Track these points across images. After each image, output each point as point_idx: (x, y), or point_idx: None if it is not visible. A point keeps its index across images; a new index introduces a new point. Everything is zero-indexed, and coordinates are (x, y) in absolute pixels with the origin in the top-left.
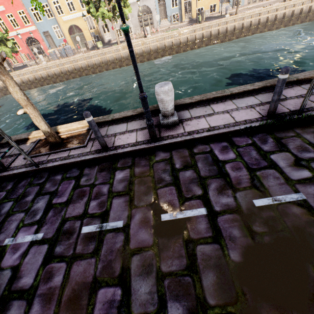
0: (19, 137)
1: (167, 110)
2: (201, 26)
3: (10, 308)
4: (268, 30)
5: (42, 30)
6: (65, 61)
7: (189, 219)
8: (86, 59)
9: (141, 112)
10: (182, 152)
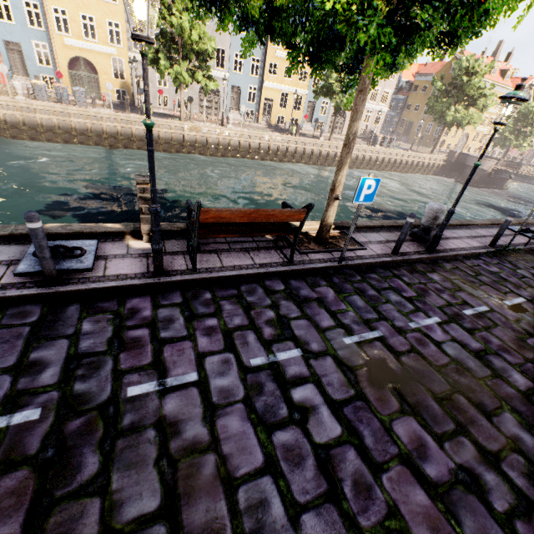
0: None
1: (433, 227)
2: (296, 139)
3: (490, 360)
4: (356, 167)
5: (6, 37)
6: (76, 111)
7: (521, 303)
8: (120, 121)
9: (381, 225)
10: (460, 264)
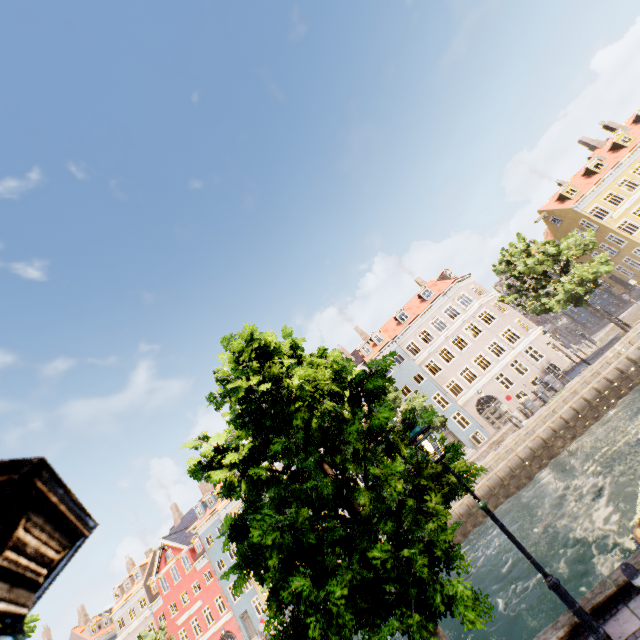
0: None
1: None
2: None
3: None
4: (526, 477)
5: (240, 612)
6: None
7: None
8: None
9: None
10: None
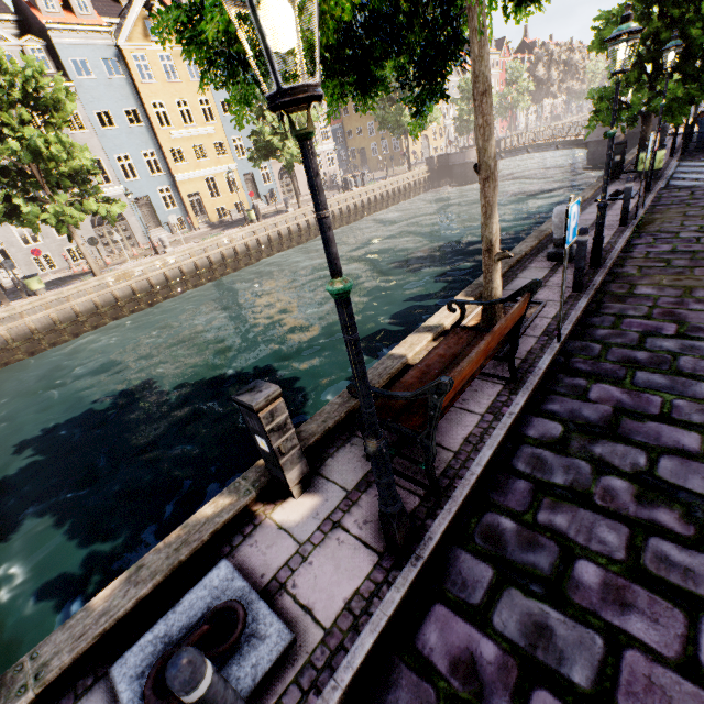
0: (385, 369)
1: None
2: (262, 225)
3: None
4: (346, 223)
5: None
6: None
7: None
8: (1, 323)
9: (509, 265)
10: (634, 261)
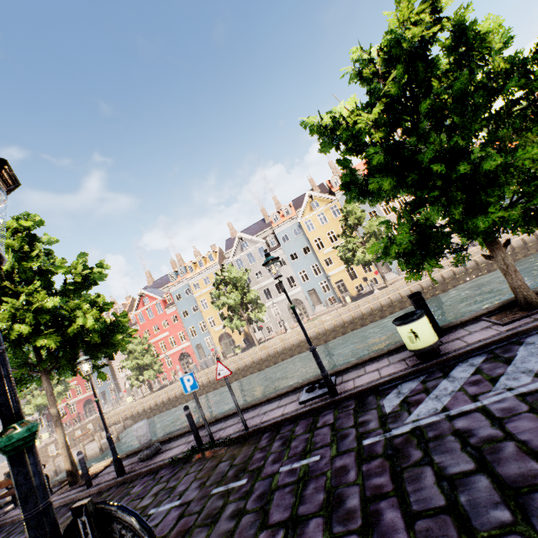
0: (63, 478)
1: (141, 444)
2: (345, 308)
3: None
4: (441, 291)
5: (196, 343)
6: (201, 374)
7: None
8: None
9: None
10: (124, 487)
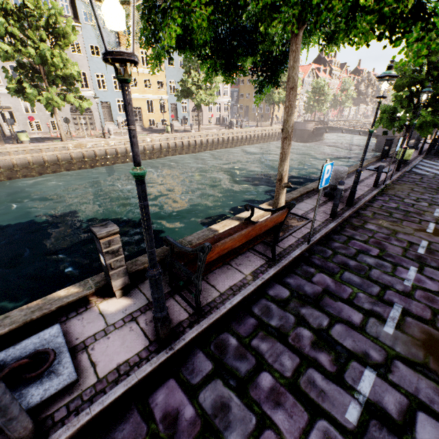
0: (203, 236)
1: None
2: (173, 136)
3: None
4: (225, 147)
5: None
6: None
7: (435, 228)
8: None
9: (300, 193)
10: (372, 208)
